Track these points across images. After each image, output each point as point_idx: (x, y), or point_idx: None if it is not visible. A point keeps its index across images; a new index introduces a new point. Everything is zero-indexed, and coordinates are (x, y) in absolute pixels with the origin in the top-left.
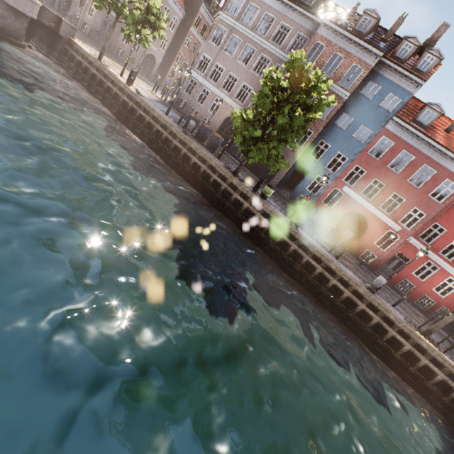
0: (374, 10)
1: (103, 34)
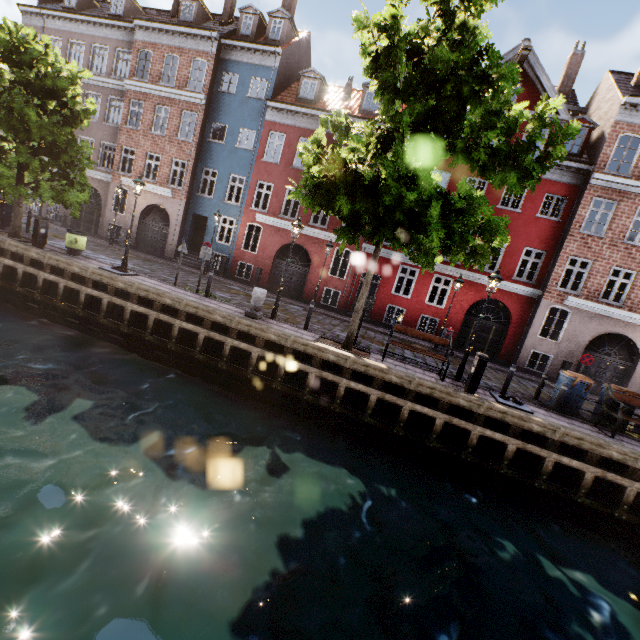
0: None
1: None
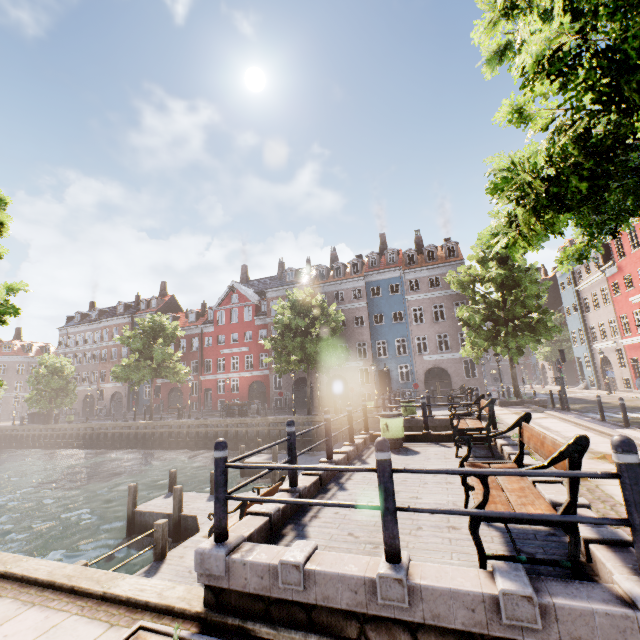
0: (120, 302)
1: None
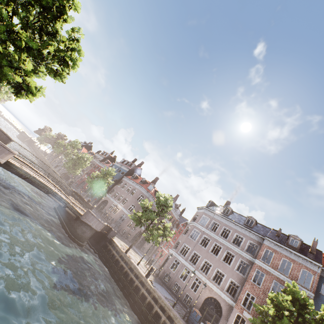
0: (295, 235)
1: (117, 222)
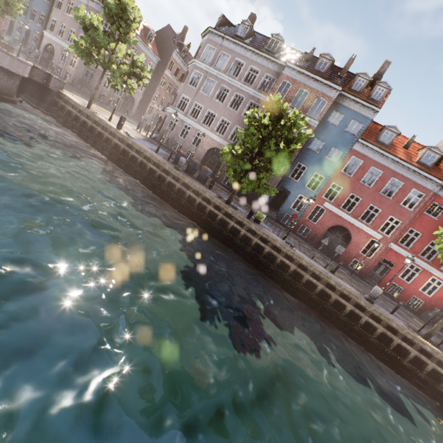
0: (328, 54)
1: (85, 82)
